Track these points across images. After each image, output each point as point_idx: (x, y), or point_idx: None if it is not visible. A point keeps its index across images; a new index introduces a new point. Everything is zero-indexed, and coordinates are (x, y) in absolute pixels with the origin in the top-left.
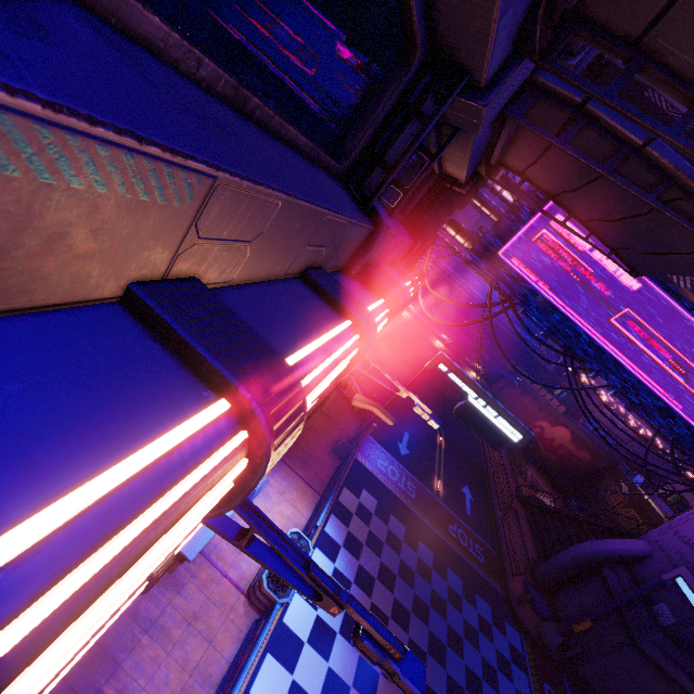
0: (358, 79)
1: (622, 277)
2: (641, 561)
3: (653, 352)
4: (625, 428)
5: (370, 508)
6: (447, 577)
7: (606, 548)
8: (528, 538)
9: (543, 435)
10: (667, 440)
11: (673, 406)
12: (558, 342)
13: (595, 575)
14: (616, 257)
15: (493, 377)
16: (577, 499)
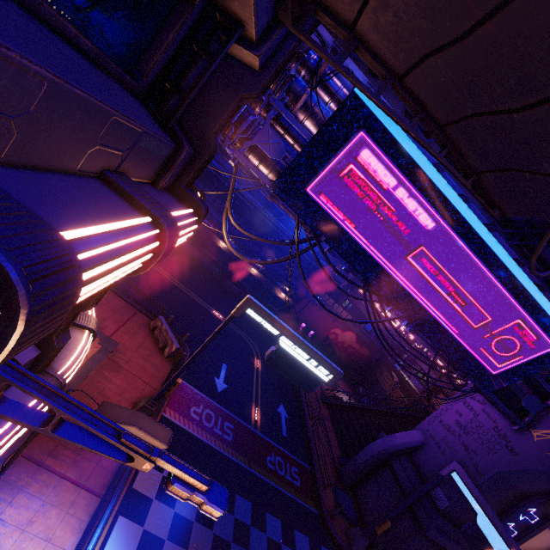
0: None
1: (419, 215)
2: (418, 449)
3: (440, 287)
4: (390, 328)
5: None
6: (266, 527)
7: (394, 443)
8: (333, 438)
9: (337, 339)
10: (443, 358)
11: (453, 332)
12: (359, 276)
13: (387, 467)
14: (415, 195)
15: (299, 297)
16: (362, 385)
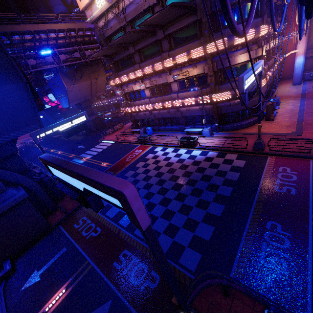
0: (158, 48)
1: None
2: None
3: None
4: None
5: (234, 164)
6: (216, 203)
7: None
8: None
9: None
10: None
11: None
12: None
13: None
14: None
15: None
16: None
